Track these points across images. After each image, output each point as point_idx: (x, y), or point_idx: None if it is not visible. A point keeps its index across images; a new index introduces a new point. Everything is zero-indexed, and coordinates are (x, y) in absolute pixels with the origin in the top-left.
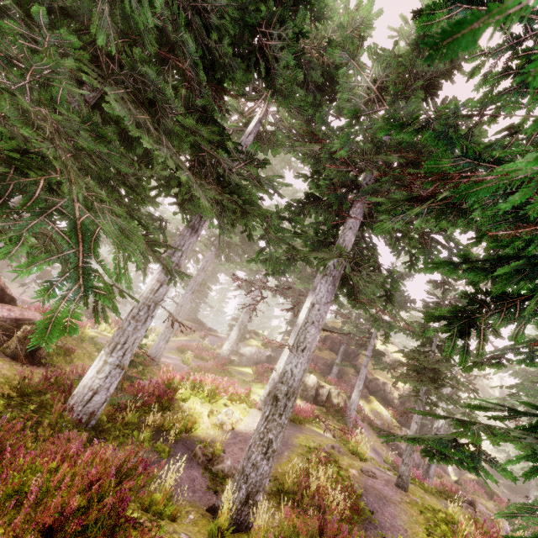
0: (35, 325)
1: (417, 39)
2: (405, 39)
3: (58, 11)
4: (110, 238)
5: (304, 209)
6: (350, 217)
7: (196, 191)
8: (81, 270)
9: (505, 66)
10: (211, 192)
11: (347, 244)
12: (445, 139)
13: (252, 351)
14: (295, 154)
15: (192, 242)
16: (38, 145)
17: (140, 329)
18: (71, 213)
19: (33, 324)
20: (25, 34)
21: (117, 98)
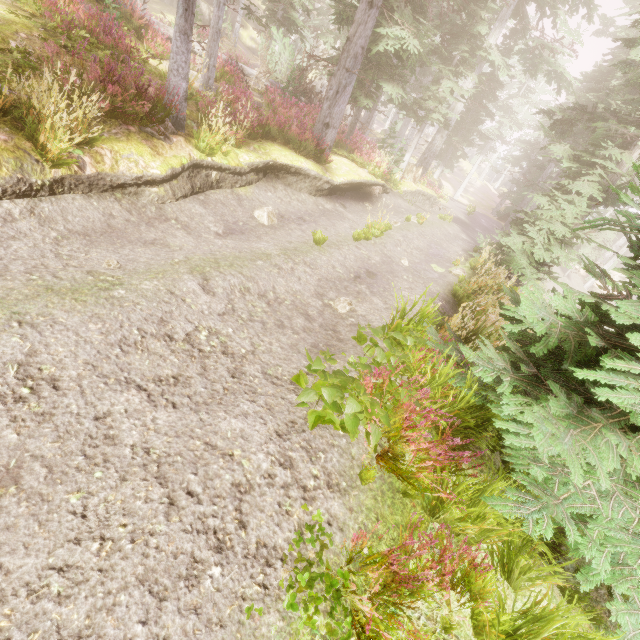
0: None
1: None
2: None
3: None
4: None
5: None
6: None
7: None
8: None
9: None
10: None
11: None
12: None
13: None
14: None
15: None
16: None
17: None
18: None
19: None
20: None
21: None
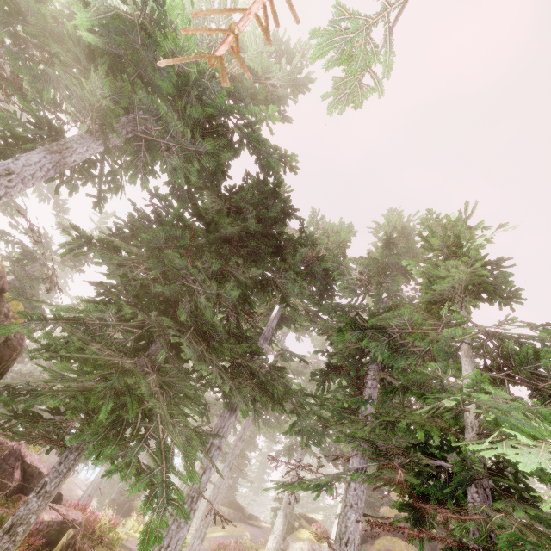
0: (76, 528)
1: (384, 244)
2: (379, 238)
3: (158, 297)
4: (179, 449)
5: (327, 377)
6: (365, 386)
7: (236, 397)
8: (164, 483)
9: (389, 348)
10: (246, 389)
11: (369, 411)
12: (359, 402)
13: (304, 549)
14: (312, 329)
15: (231, 422)
16: (156, 408)
17: (183, 526)
18: (157, 434)
19: (74, 527)
20: (142, 319)
21: (187, 343)
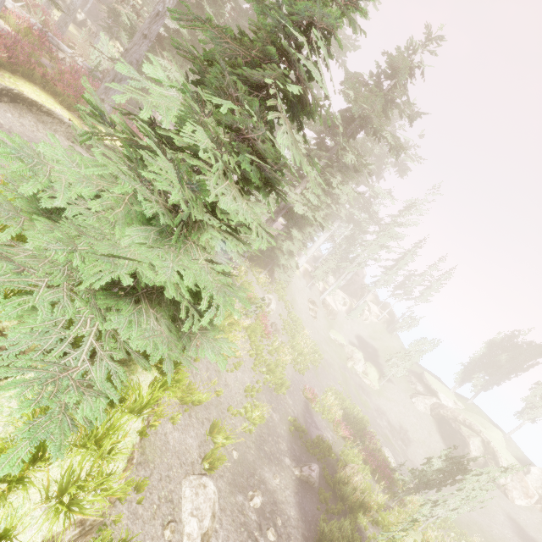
0: None
1: None
2: None
3: None
4: None
5: None
6: None
7: None
8: None
9: None
10: None
11: None
12: None
13: None
14: None
15: None
16: None
17: None
18: None
19: None
20: None
21: None
